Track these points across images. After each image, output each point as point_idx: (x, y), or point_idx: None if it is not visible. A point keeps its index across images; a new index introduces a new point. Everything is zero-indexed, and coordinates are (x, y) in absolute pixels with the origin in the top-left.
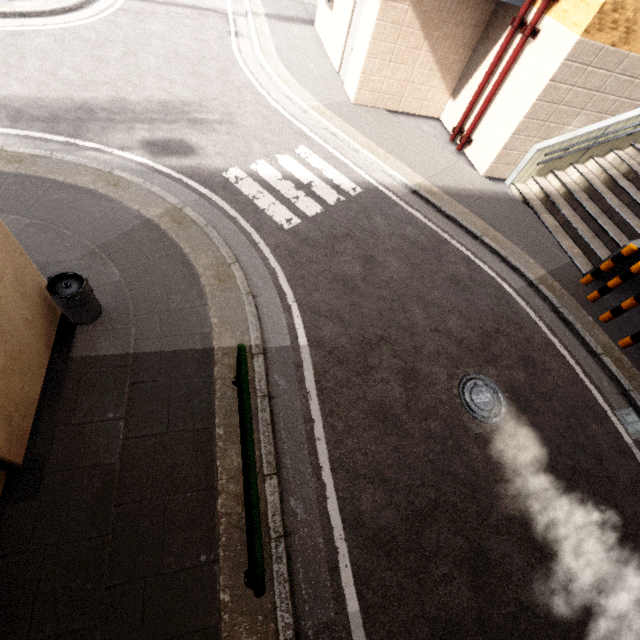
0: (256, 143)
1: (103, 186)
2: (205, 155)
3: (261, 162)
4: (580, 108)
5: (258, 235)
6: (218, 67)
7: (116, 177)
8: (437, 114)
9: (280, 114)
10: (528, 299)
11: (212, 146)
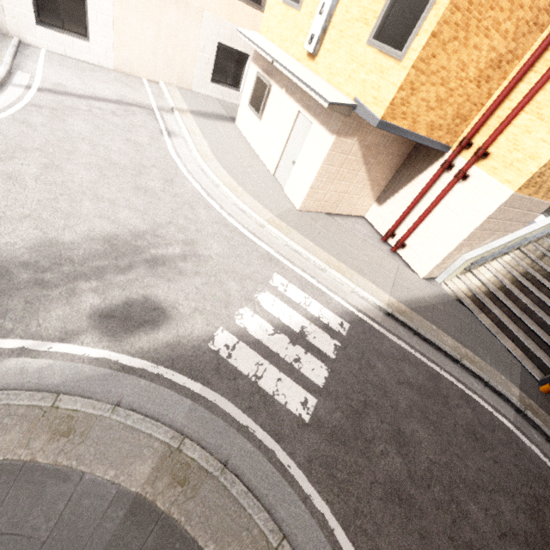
0: (231, 281)
1: (45, 443)
2: (180, 317)
3: (245, 310)
4: (496, 231)
5: (282, 449)
6: (161, 176)
7: (65, 411)
8: (363, 213)
9: (240, 233)
10: (526, 432)
11: (185, 298)
